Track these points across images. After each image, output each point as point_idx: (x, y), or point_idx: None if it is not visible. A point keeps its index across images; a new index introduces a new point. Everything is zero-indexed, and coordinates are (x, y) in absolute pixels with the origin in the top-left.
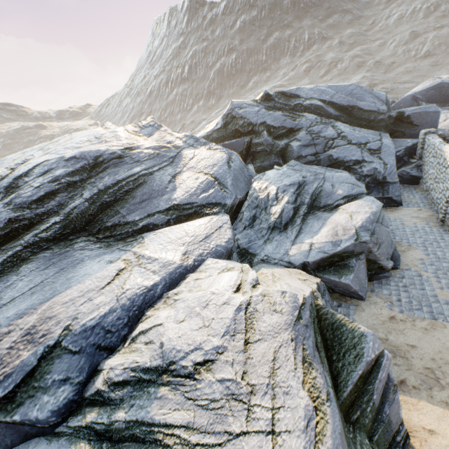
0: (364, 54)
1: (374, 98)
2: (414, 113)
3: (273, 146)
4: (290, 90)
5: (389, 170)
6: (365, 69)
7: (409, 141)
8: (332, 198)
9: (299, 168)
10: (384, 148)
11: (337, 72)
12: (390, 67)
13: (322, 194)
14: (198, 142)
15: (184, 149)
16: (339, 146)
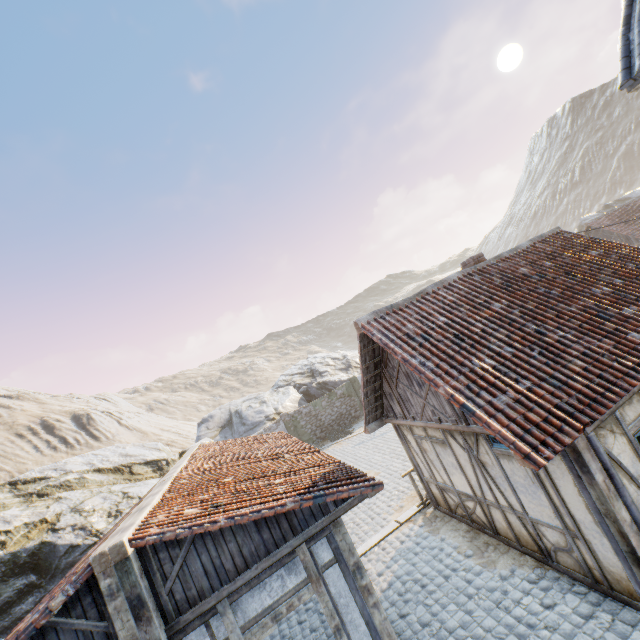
0: None
1: None
2: None
3: None
4: (623, 196)
5: None
6: None
7: None
8: None
9: None
10: None
11: None
12: None
13: None
14: None
15: None
16: None
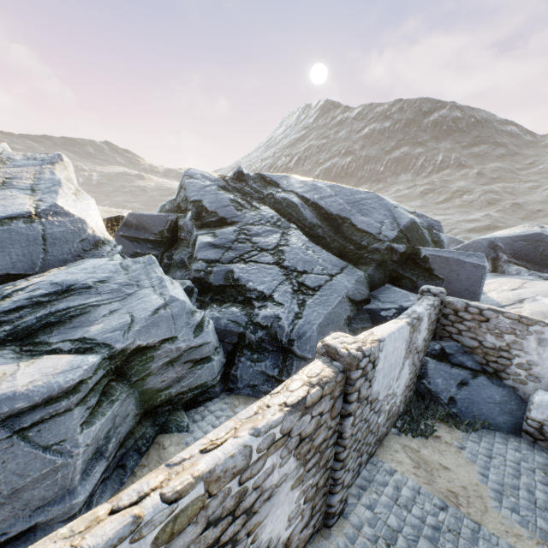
0: (504, 192)
1: (389, 218)
2: (437, 256)
3: (191, 236)
4: (274, 175)
5: (300, 329)
6: (496, 207)
7: (412, 298)
8: (68, 333)
9: (136, 268)
10: (327, 290)
11: (459, 203)
12: (533, 214)
13: (76, 319)
14: (48, 189)
15: (9, 189)
16: (259, 262)
